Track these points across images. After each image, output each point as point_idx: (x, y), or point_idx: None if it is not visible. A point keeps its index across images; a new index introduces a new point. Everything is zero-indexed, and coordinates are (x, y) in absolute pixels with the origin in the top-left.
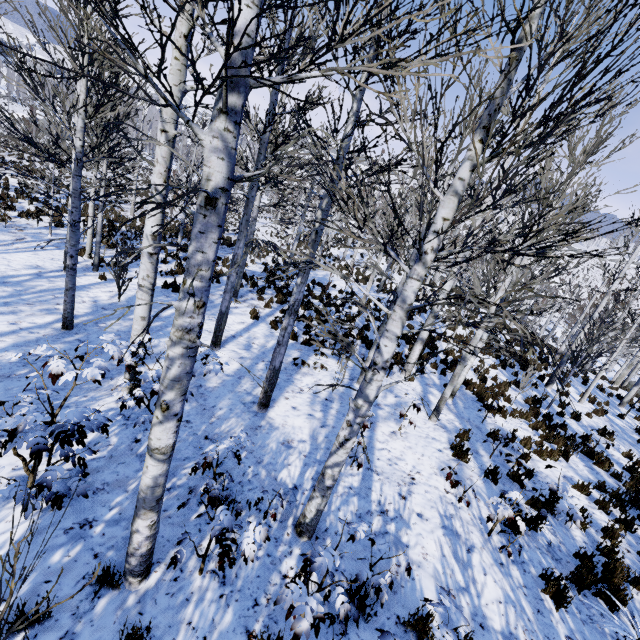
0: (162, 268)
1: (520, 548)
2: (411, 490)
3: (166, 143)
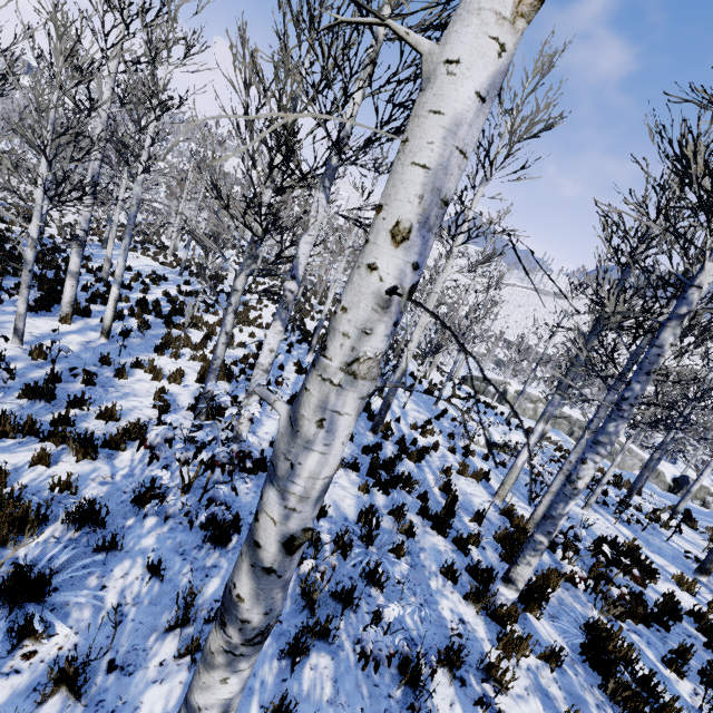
0: None
1: None
2: None
3: None
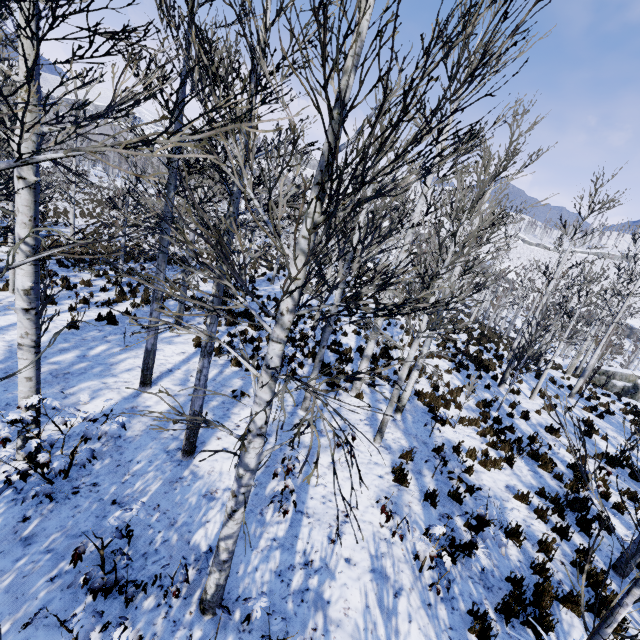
0: (101, 297)
1: (452, 581)
2: (342, 530)
3: (26, 190)
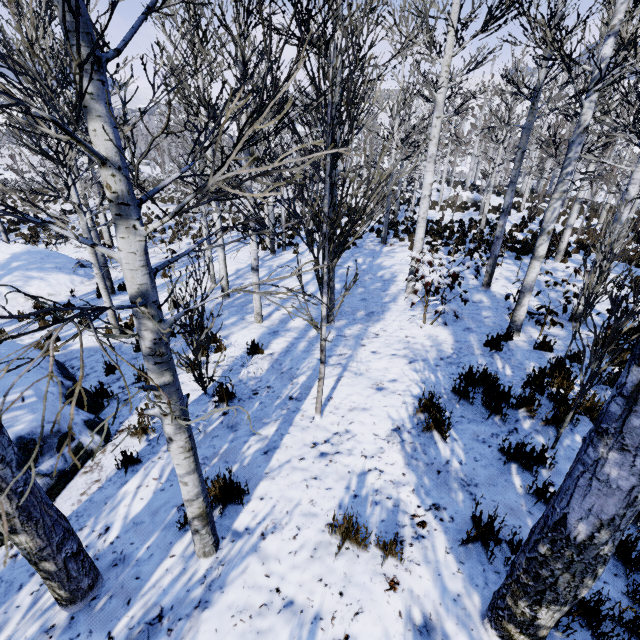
0: None
1: None
2: None
3: (439, 124)
